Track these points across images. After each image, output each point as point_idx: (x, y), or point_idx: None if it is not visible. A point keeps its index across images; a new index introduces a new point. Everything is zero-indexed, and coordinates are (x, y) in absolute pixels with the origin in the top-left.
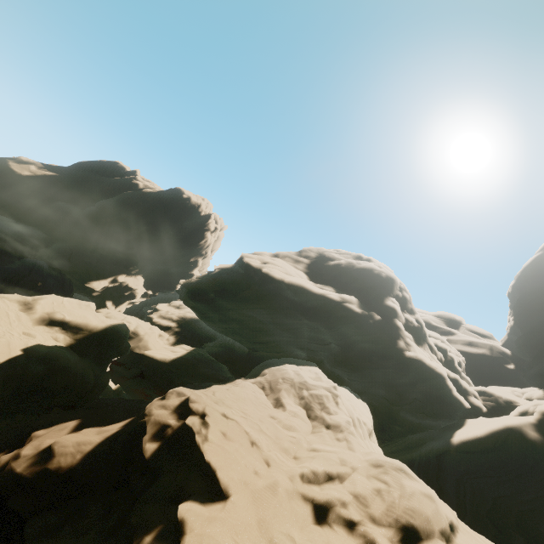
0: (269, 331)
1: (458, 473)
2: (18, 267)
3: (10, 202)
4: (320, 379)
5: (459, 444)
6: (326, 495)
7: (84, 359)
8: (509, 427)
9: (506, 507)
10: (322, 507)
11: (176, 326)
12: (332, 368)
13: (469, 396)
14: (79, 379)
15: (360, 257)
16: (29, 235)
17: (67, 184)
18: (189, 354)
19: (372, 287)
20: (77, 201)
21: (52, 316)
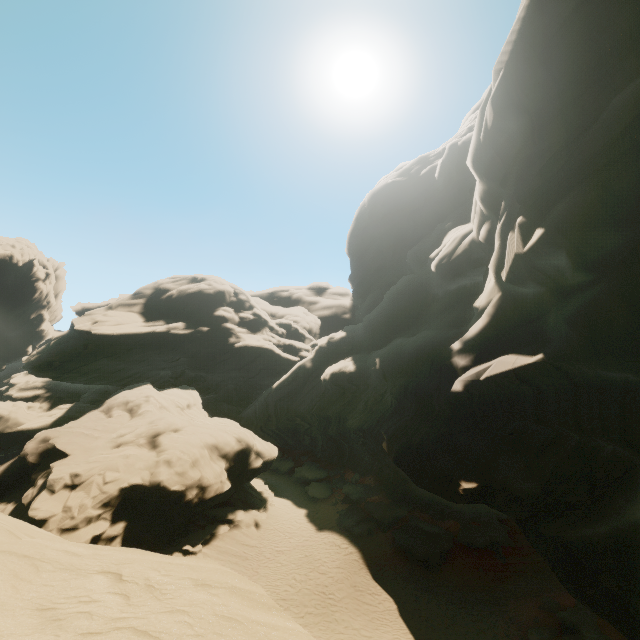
0: (127, 368)
1: (275, 402)
2: None
3: None
4: (145, 391)
5: (276, 387)
6: (123, 438)
7: None
8: (300, 365)
9: (291, 408)
10: (121, 442)
11: (45, 392)
12: (194, 373)
13: (301, 352)
14: None
15: (196, 278)
16: None
17: None
18: (70, 410)
19: (203, 306)
20: None
21: None
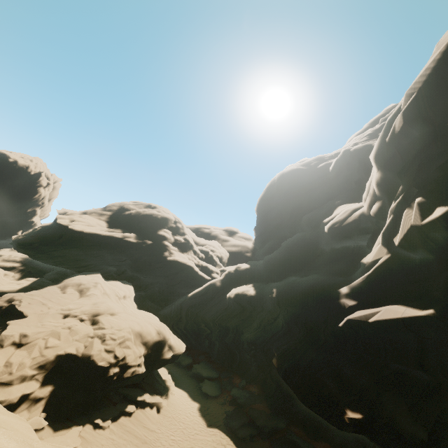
0: (86, 259)
1: (187, 308)
2: None
3: None
4: (95, 279)
5: (191, 296)
6: (70, 312)
7: None
8: (211, 283)
9: (199, 315)
10: (67, 315)
11: (20, 266)
12: (132, 273)
13: (212, 273)
14: None
15: (150, 205)
16: None
17: None
18: (34, 283)
19: (151, 225)
20: None
21: None
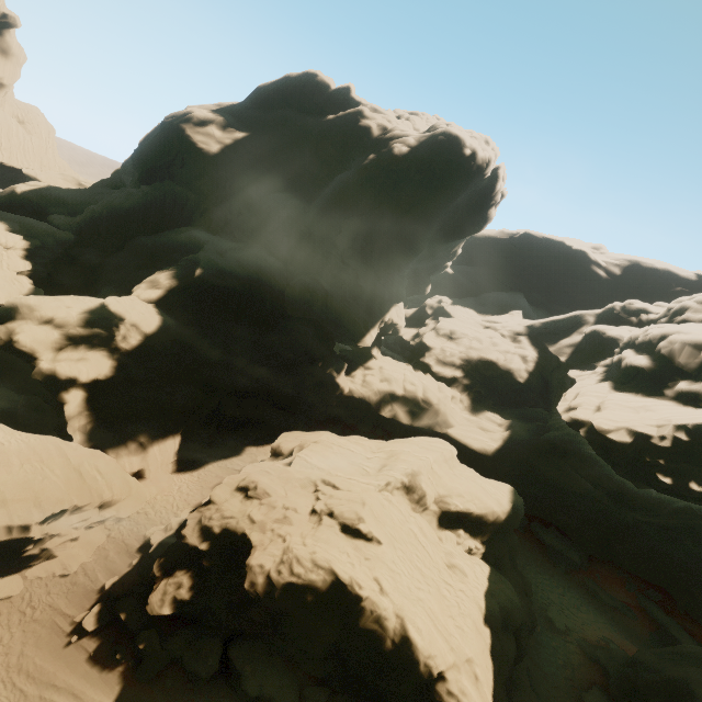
0: None
1: None
2: (290, 344)
3: (211, 204)
4: None
5: None
6: None
7: (510, 579)
8: None
9: None
10: None
11: (462, 376)
12: None
13: None
14: (529, 623)
15: None
16: (267, 272)
17: (267, 150)
18: (512, 439)
19: None
20: (290, 183)
21: (445, 510)
